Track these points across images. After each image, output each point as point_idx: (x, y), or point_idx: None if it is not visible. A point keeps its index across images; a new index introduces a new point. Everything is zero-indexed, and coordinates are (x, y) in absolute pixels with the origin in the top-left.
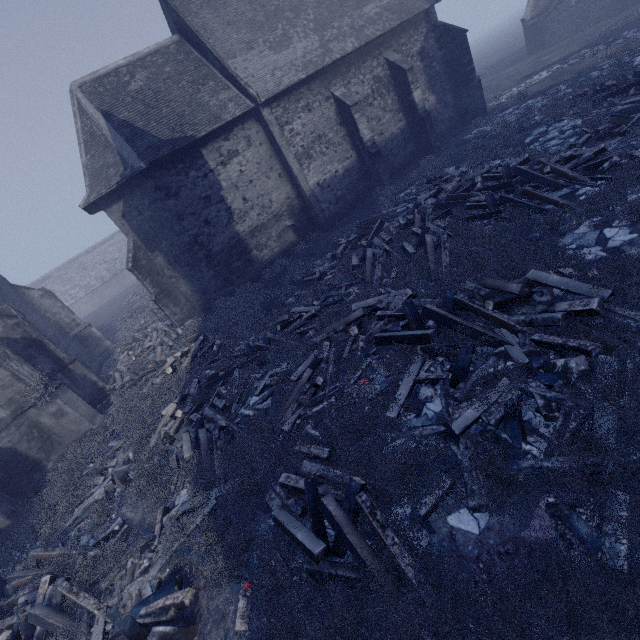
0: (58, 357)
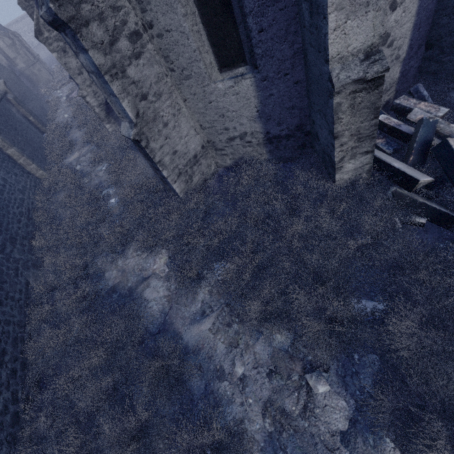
0: (33, 57)
